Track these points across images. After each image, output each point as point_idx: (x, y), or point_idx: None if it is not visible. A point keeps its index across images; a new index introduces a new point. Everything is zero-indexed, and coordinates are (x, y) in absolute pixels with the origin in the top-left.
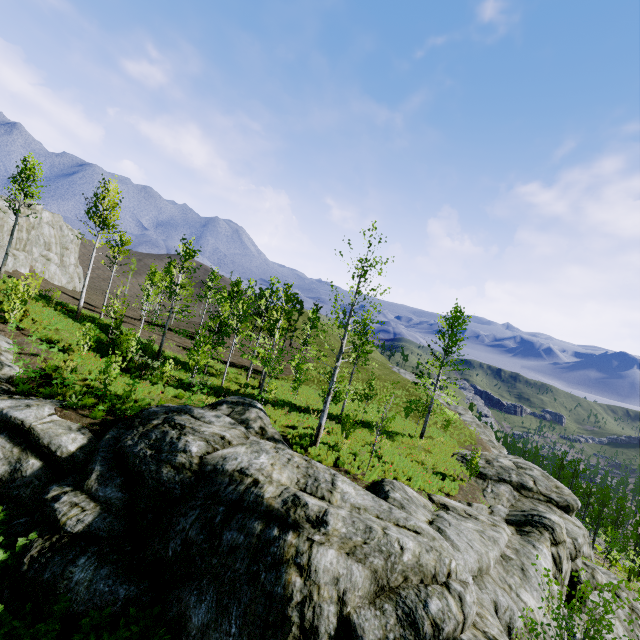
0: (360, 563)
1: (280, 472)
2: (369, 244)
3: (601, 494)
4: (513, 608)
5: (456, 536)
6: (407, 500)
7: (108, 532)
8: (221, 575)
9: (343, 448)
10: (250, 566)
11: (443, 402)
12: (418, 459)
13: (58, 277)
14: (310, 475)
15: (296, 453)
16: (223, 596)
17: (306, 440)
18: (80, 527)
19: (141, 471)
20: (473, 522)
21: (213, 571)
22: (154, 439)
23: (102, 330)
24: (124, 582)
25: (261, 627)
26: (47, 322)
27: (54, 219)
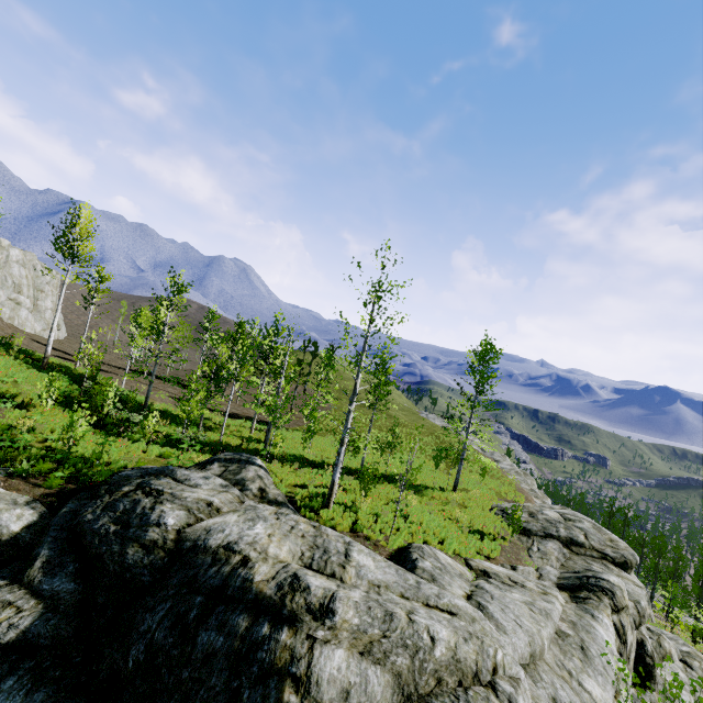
0: (378, 665)
1: (279, 545)
2: (382, 266)
3: (656, 544)
4: None
5: (501, 613)
6: (439, 569)
7: (51, 639)
8: (192, 695)
9: (362, 508)
10: (229, 681)
11: (477, 449)
12: (452, 516)
13: (30, 323)
14: (318, 546)
15: (302, 518)
16: None
17: (317, 501)
18: (12, 635)
19: (100, 553)
20: (520, 591)
21: (182, 689)
22: (121, 511)
23: (75, 381)
24: None
25: None
26: (2, 373)
27: (26, 258)
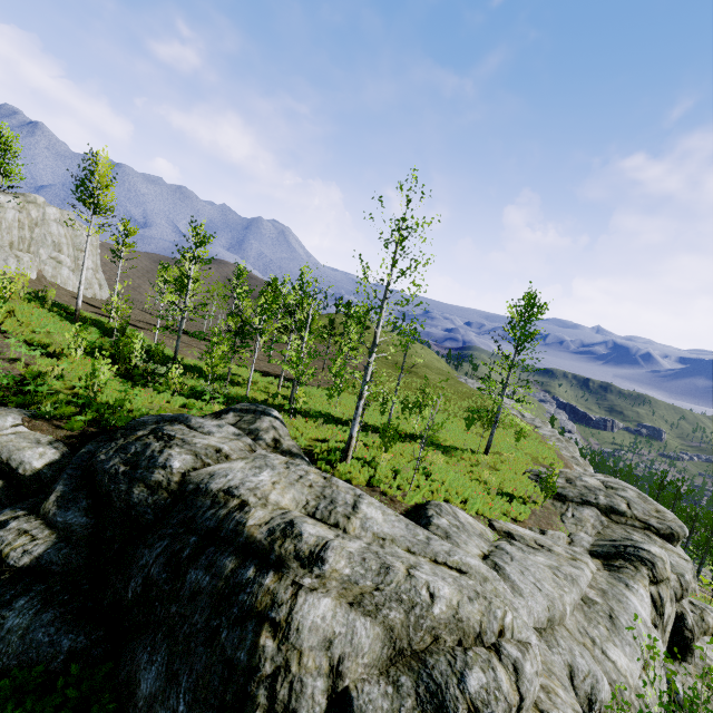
0: (369, 617)
1: (282, 492)
2: (407, 200)
3: (710, 519)
4: (596, 673)
5: (519, 575)
6: (456, 527)
7: (63, 566)
8: (177, 629)
9: (382, 464)
10: (210, 620)
11: (517, 414)
12: (480, 478)
13: (73, 282)
14: (326, 496)
15: (314, 469)
16: (174, 659)
17: (335, 455)
18: (26, 560)
19: (109, 491)
20: (545, 555)
21: (169, 623)
22: (132, 453)
23: (108, 335)
24: (71, 630)
25: (215, 708)
26: (35, 324)
27: (64, 216)
